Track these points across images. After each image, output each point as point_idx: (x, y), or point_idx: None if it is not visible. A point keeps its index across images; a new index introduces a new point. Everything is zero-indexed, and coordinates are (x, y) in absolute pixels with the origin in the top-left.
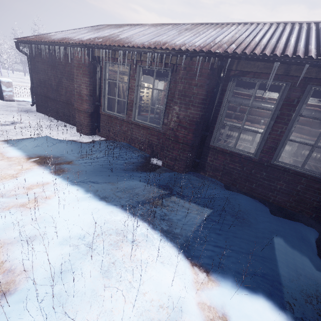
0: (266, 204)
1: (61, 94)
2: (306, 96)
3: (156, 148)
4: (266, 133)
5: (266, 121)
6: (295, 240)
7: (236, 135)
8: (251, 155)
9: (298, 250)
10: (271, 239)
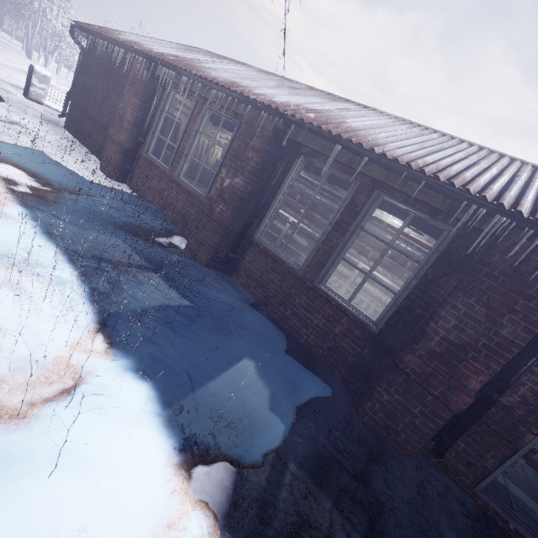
0: (291, 342)
1: (103, 113)
2: (370, 203)
3: (191, 224)
4: (319, 240)
5: (375, 256)
6: (274, 374)
7: None
8: (295, 267)
9: (265, 382)
10: (239, 358)
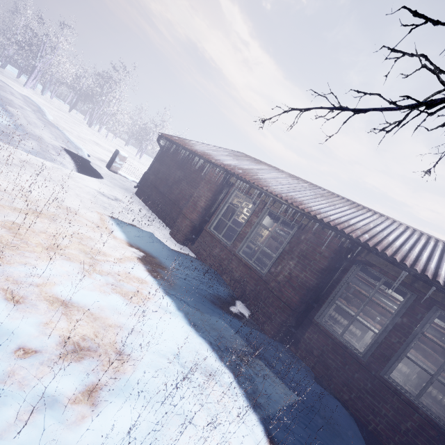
0: (363, 429)
1: (173, 192)
2: (430, 315)
3: (249, 292)
4: (381, 336)
5: (382, 320)
6: None
7: (342, 321)
8: (358, 353)
9: None
10: None
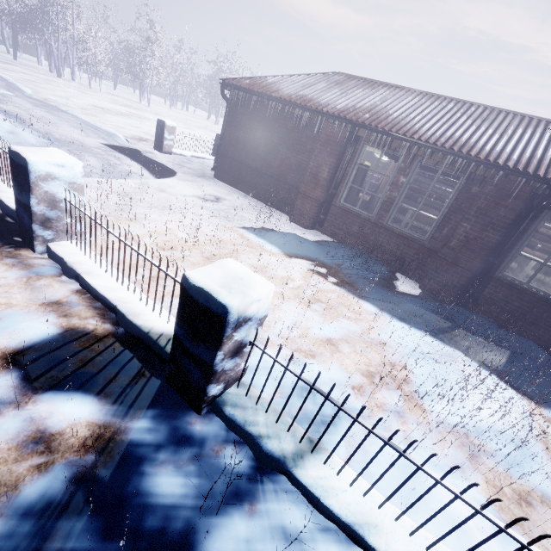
0: None
1: (270, 165)
2: None
3: (410, 264)
4: None
5: (544, 247)
6: None
7: None
8: (548, 297)
9: None
10: None
